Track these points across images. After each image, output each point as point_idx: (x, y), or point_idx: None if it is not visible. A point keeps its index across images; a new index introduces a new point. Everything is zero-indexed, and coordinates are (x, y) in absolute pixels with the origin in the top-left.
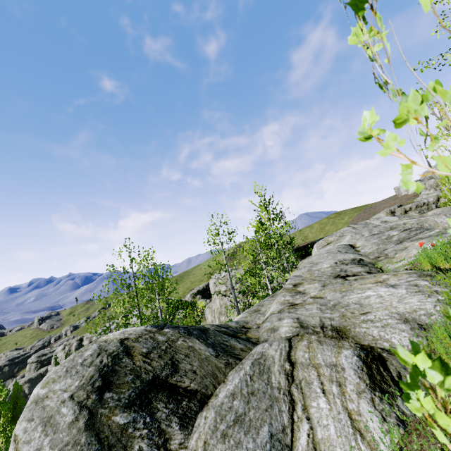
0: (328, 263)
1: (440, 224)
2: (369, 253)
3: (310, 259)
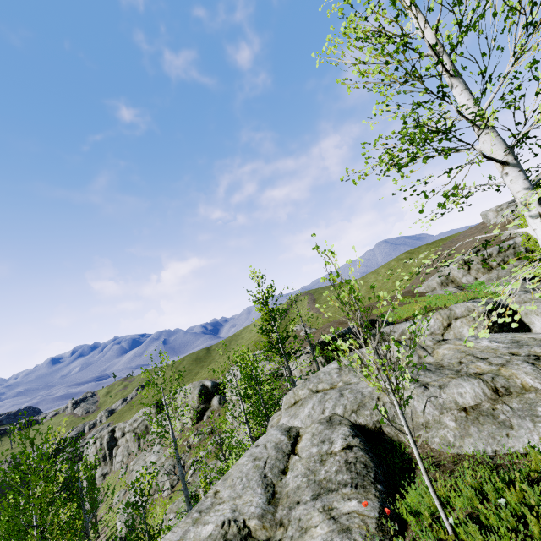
0: (217, 519)
1: (421, 414)
2: (286, 494)
3: (239, 460)
